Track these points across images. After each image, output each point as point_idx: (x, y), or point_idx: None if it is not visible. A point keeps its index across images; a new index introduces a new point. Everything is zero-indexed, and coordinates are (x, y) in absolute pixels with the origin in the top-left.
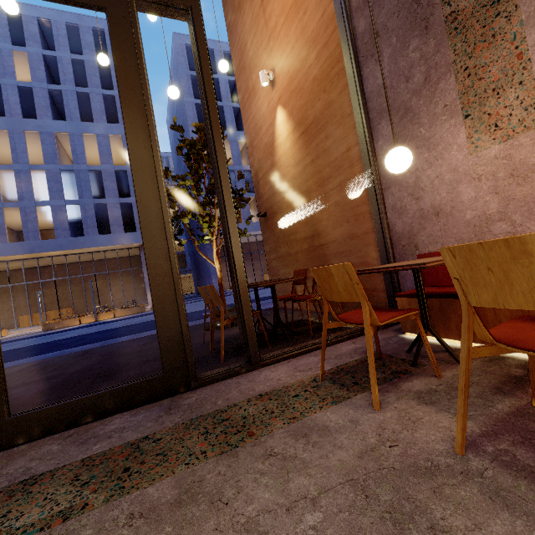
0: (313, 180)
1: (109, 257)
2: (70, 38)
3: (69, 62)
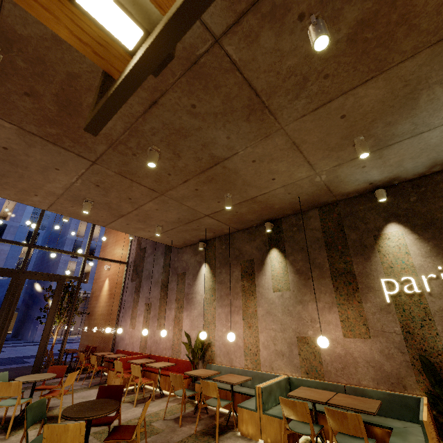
0: (107, 311)
1: None
2: None
3: None
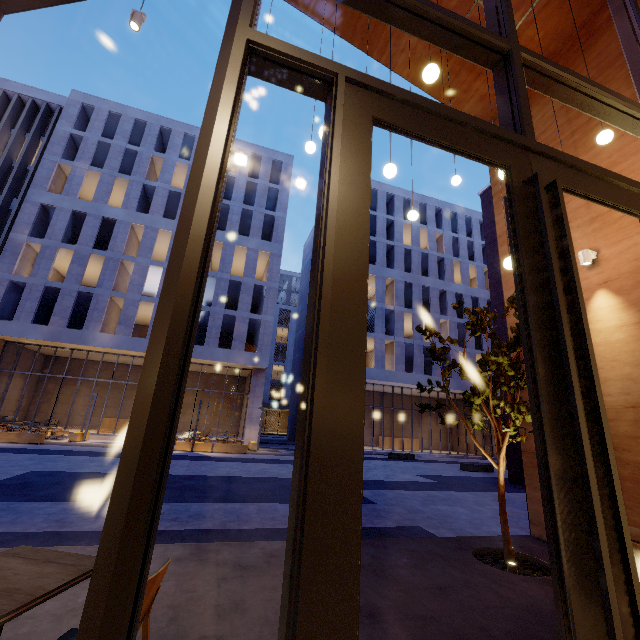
0: None
1: (213, 371)
2: (250, 164)
3: (245, 183)
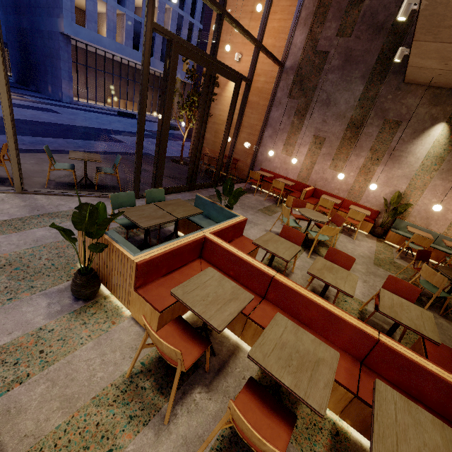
0: None
1: None
2: None
3: None
